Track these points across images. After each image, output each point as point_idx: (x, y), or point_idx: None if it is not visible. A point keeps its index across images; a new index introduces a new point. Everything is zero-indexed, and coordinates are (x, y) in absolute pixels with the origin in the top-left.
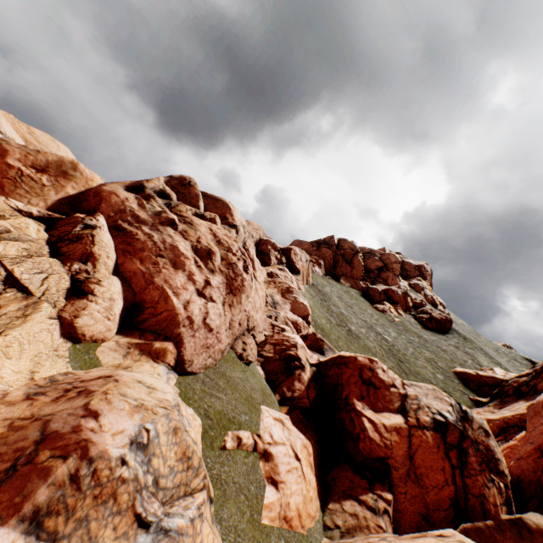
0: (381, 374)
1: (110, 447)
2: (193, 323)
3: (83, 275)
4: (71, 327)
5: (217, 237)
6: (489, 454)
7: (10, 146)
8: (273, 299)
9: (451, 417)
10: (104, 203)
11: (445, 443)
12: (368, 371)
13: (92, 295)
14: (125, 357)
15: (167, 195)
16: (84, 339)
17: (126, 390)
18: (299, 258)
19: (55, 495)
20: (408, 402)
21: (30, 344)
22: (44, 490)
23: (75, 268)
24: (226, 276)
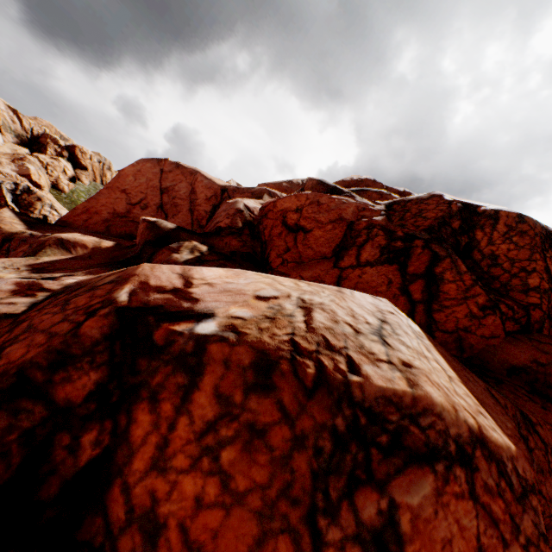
0: None
1: None
2: None
3: None
4: None
5: None
6: (30, 205)
7: None
8: None
9: (1, 181)
10: None
11: None
12: None
13: None
14: None
15: None
16: None
17: None
18: (90, 158)
19: None
20: None
21: None
22: None
23: None
24: None
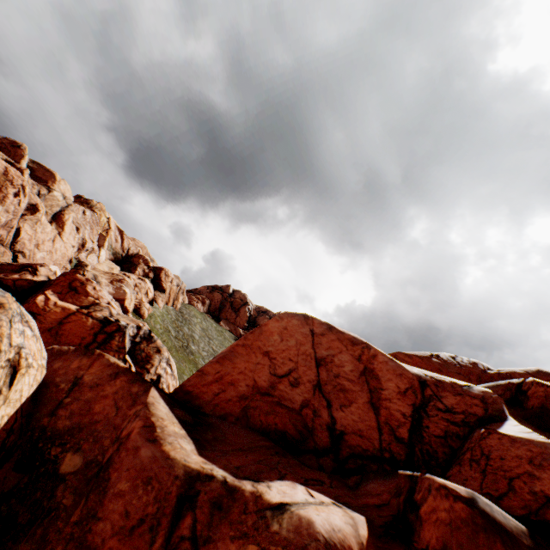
0: (90, 289)
1: None
2: None
3: None
4: None
5: (7, 173)
6: (147, 359)
7: None
8: (96, 279)
9: (126, 324)
10: None
11: (102, 330)
12: (80, 283)
13: None
14: None
15: None
16: None
17: None
18: (171, 280)
19: None
20: (96, 306)
21: None
22: None
23: None
24: None
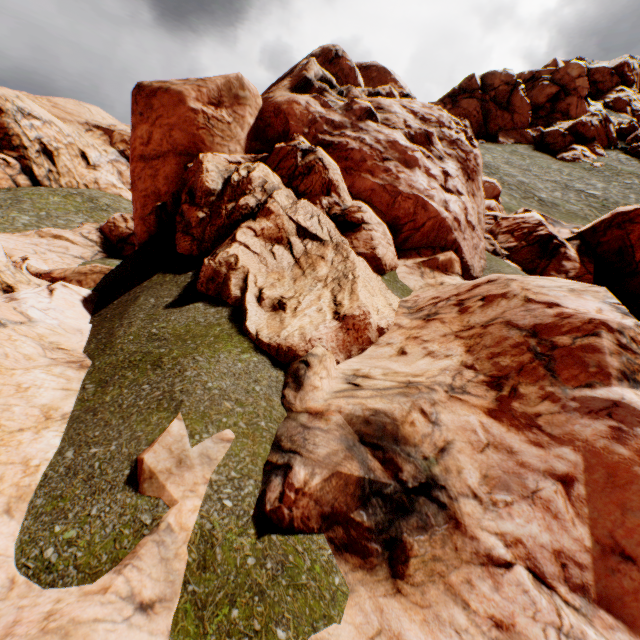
0: None
1: (618, 320)
2: (459, 225)
3: (335, 209)
4: (376, 260)
5: (418, 114)
6: None
7: (177, 86)
8: None
9: None
10: (290, 120)
11: None
12: None
13: (365, 225)
14: (422, 278)
15: (329, 83)
16: (385, 270)
17: (536, 284)
18: None
19: (622, 361)
20: None
21: (370, 281)
22: (610, 359)
23: (325, 204)
24: (456, 159)
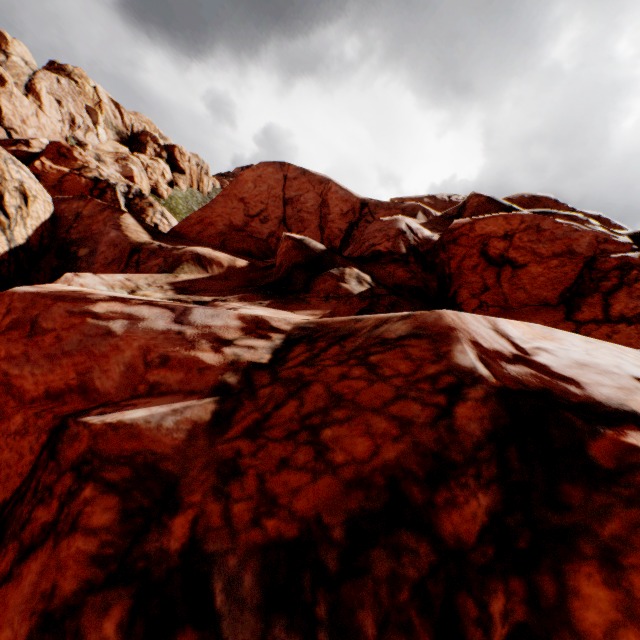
0: (77, 155)
1: None
2: None
3: None
4: None
5: None
6: (142, 211)
7: None
8: (100, 158)
9: (115, 183)
10: None
11: (96, 187)
12: (67, 150)
13: None
14: None
15: None
16: None
17: None
18: (188, 160)
19: None
20: (86, 169)
21: None
22: None
23: None
24: None
